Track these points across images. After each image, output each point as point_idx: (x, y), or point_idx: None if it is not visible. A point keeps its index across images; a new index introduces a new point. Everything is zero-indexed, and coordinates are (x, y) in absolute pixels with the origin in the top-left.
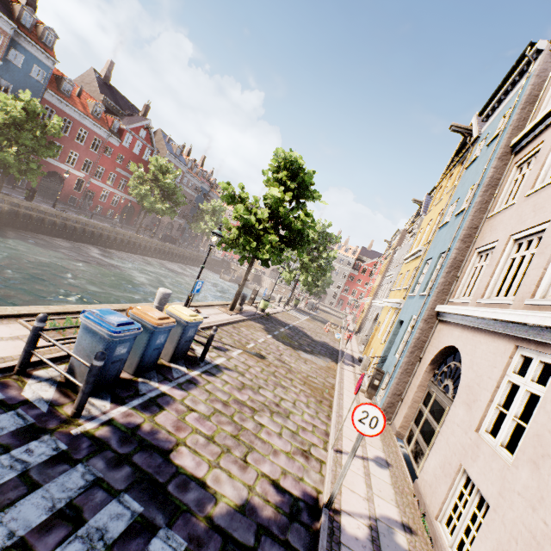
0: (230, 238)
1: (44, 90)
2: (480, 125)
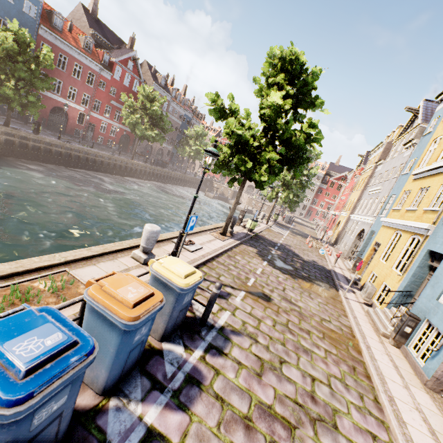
0: (219, 158)
1: (38, 26)
2: None
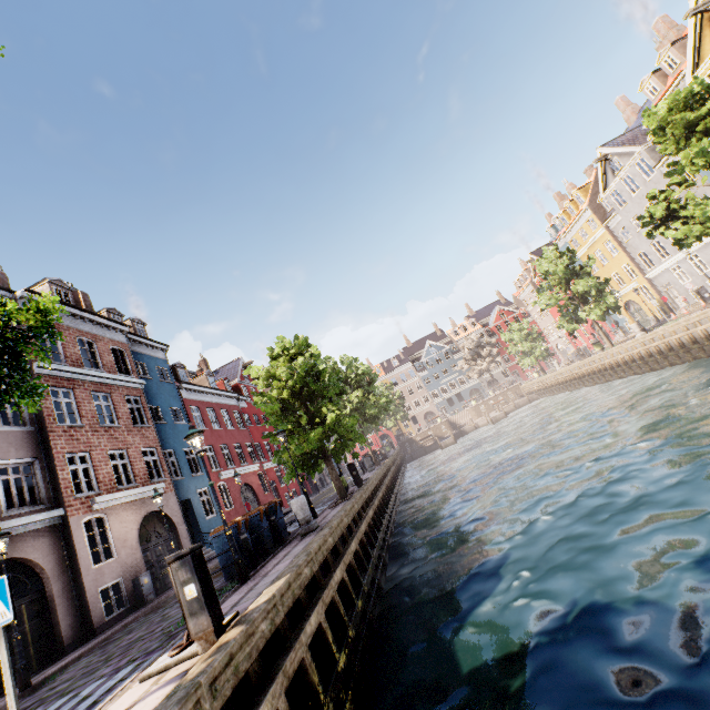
0: None
1: (177, 391)
2: None
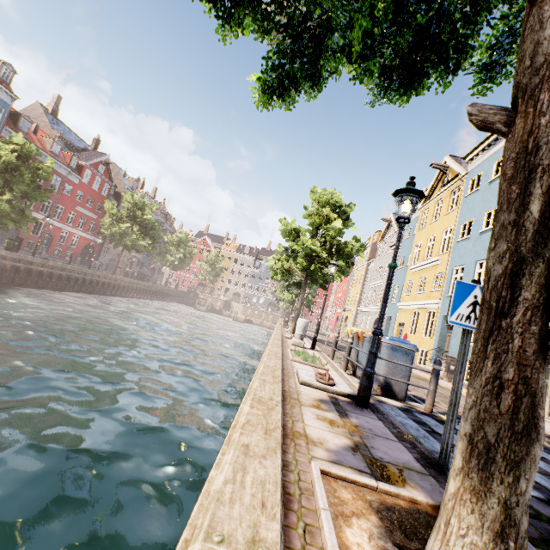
0: (284, 267)
1: (1, 128)
2: (460, 164)
